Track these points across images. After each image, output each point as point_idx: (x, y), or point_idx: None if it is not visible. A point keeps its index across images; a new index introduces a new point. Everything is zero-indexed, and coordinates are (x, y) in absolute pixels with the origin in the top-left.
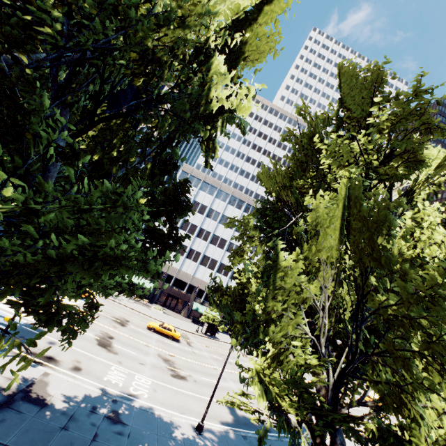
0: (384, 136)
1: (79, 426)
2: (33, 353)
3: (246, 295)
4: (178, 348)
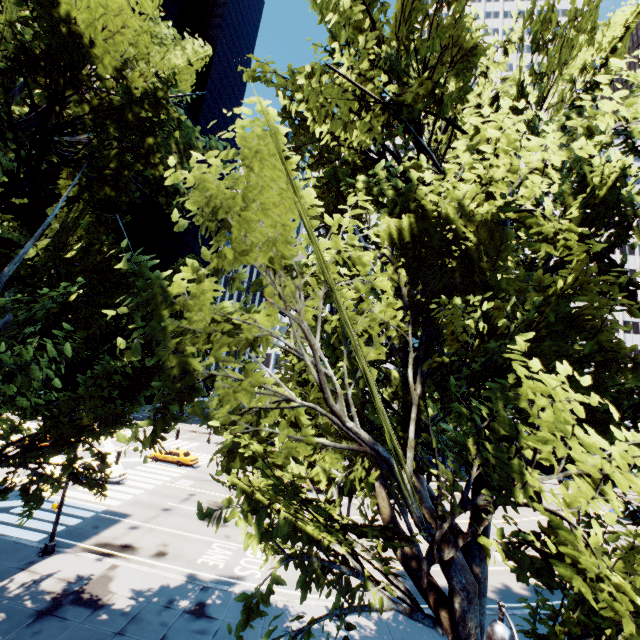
0: (366, 36)
1: (141, 628)
2: (104, 544)
3: (311, 387)
4: None
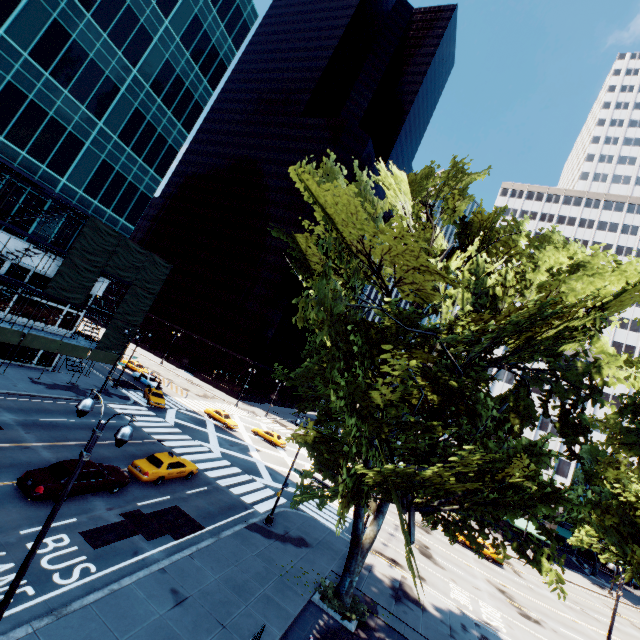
0: None
1: (461, 638)
2: (379, 553)
3: (637, 521)
4: (505, 576)
